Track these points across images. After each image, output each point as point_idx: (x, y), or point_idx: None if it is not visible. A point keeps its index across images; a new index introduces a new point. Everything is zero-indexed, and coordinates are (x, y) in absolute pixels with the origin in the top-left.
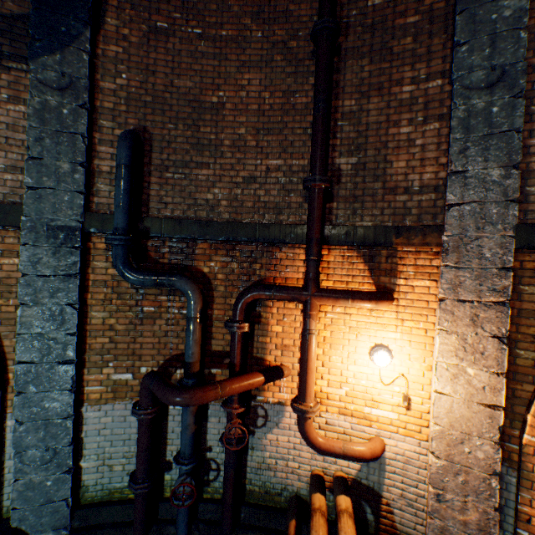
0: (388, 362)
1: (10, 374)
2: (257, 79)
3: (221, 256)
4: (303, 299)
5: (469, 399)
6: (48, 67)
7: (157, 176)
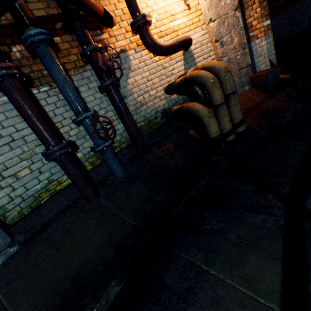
0: None
1: None
2: None
3: None
4: None
5: None
6: None
7: None
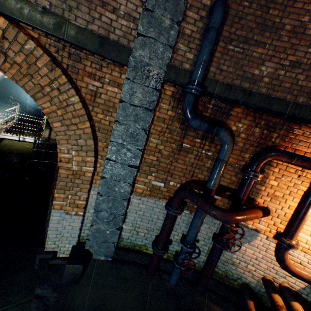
0: None
1: (97, 164)
2: None
3: (249, 121)
4: None
5: None
6: None
7: (222, 46)
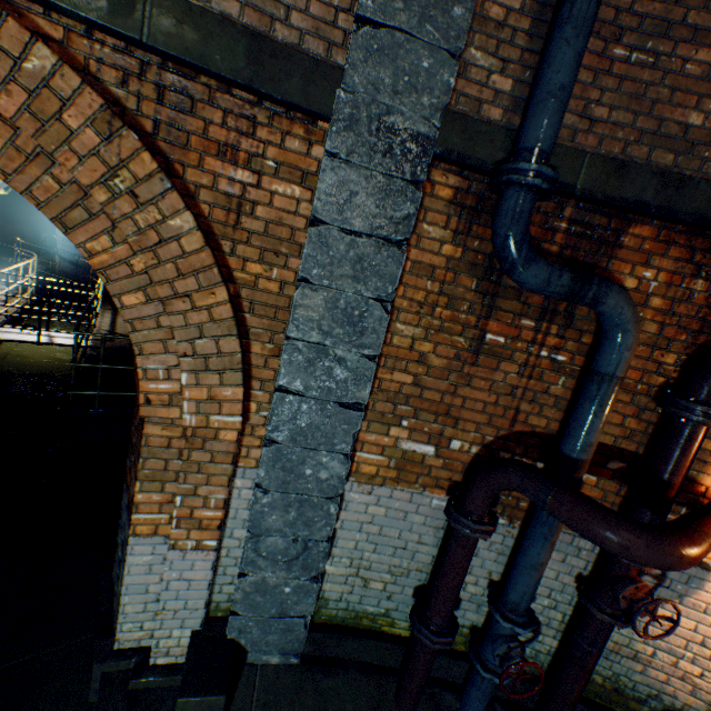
0: None
1: (251, 405)
2: None
3: (674, 260)
4: None
5: None
6: None
7: (593, 51)
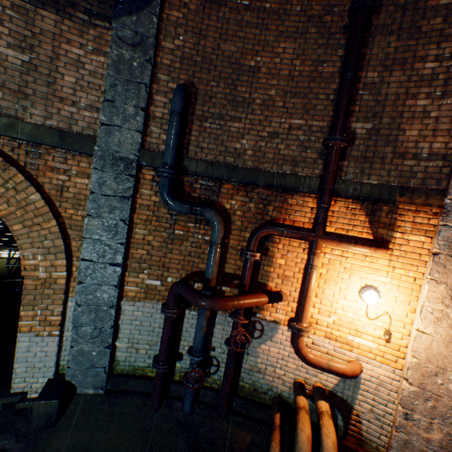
0: (376, 300)
1: (73, 268)
2: (290, 48)
3: (242, 196)
4: (310, 239)
5: (448, 340)
6: (126, 26)
7: (198, 125)
